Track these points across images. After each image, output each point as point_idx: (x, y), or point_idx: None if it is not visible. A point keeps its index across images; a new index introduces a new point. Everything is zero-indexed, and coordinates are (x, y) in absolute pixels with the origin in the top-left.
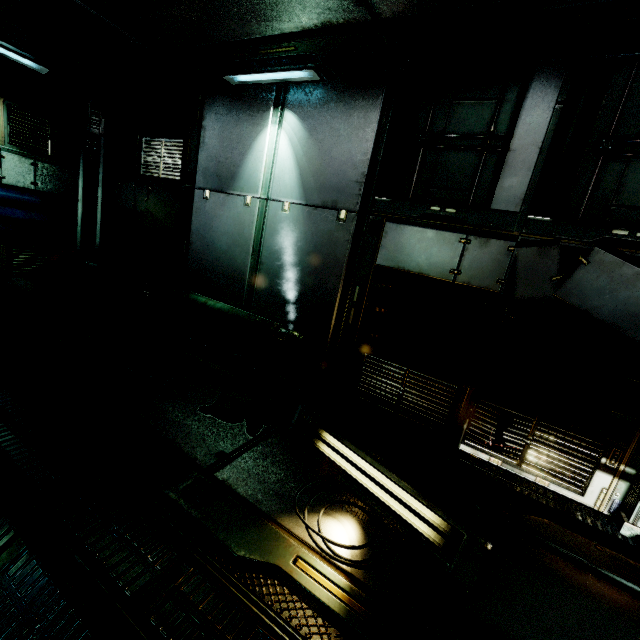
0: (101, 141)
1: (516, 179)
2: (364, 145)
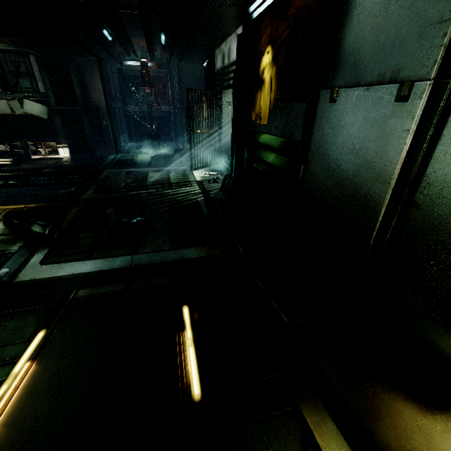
0: None
1: None
2: None
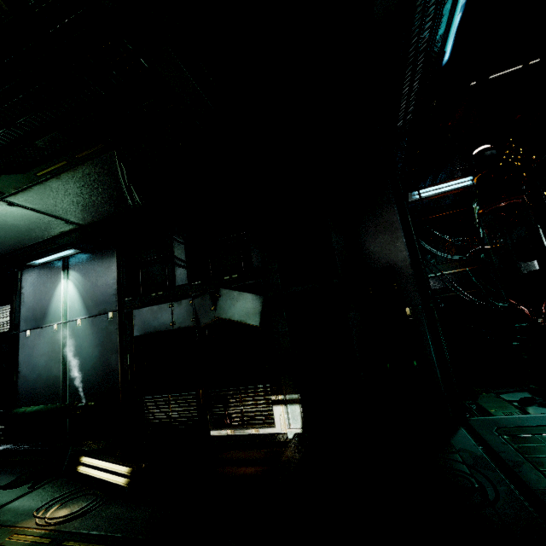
0: None
1: (181, 269)
2: (113, 275)
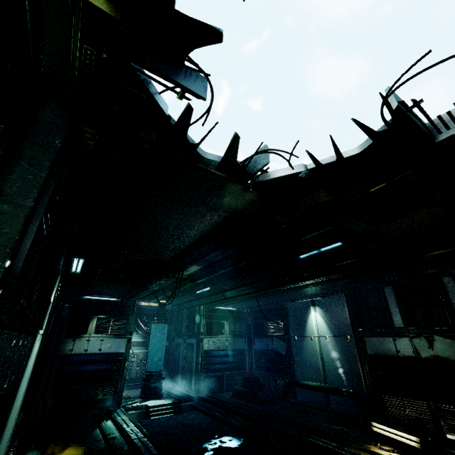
0: (251, 325)
1: (397, 317)
2: (345, 313)
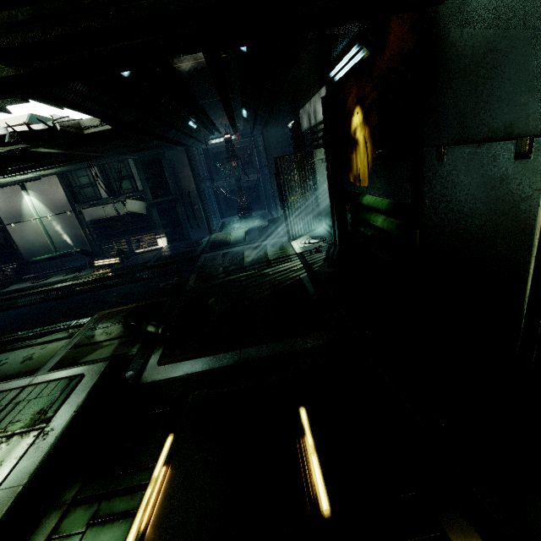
0: None
1: (103, 191)
2: (62, 193)
